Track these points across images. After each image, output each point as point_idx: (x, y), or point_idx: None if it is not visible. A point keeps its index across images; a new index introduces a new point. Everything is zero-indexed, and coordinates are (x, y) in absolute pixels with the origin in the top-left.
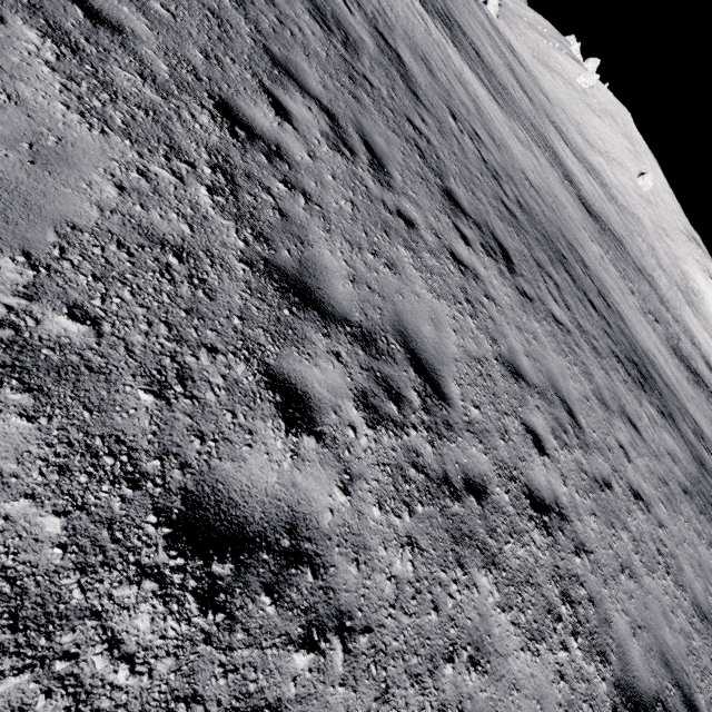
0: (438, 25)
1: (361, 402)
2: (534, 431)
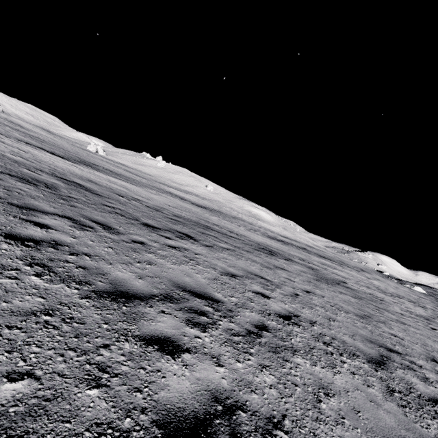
0: (83, 166)
1: (190, 324)
2: (258, 292)
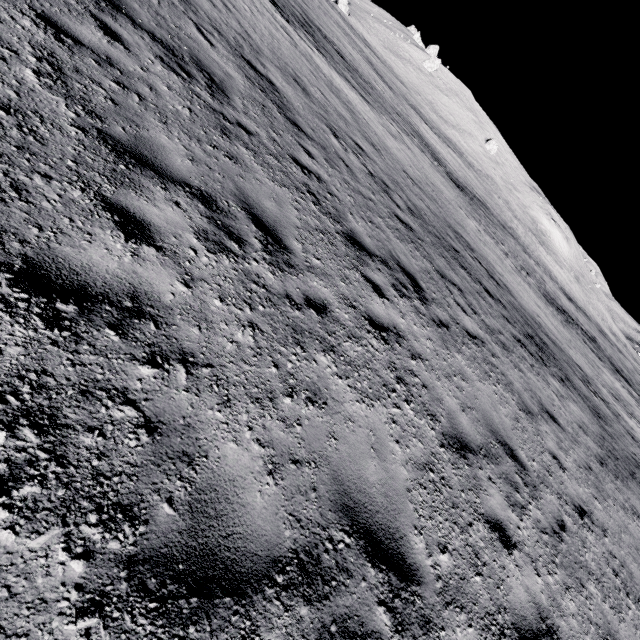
0: (301, 34)
1: None
2: (496, 520)
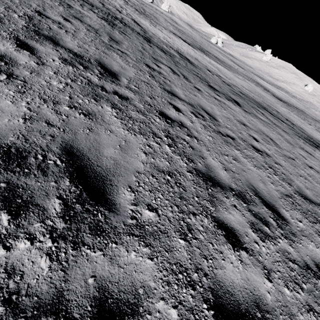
0: (199, 51)
1: (192, 113)
2: (253, 137)
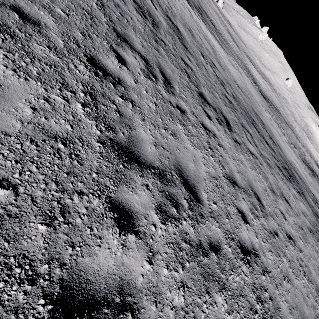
0: (196, 13)
1: (158, 210)
2: (242, 211)
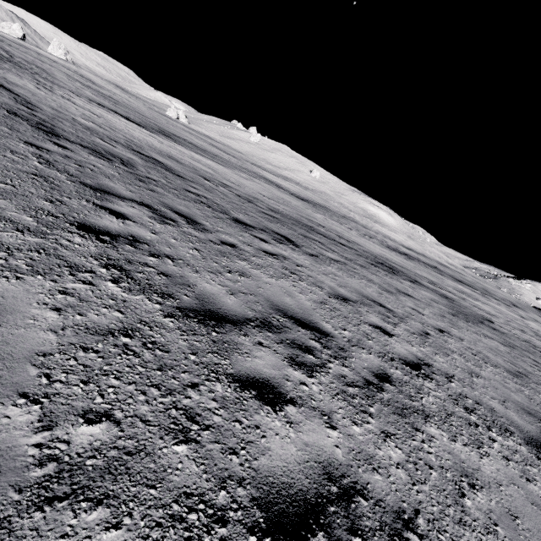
0: (162, 137)
1: (294, 364)
2: (377, 325)
